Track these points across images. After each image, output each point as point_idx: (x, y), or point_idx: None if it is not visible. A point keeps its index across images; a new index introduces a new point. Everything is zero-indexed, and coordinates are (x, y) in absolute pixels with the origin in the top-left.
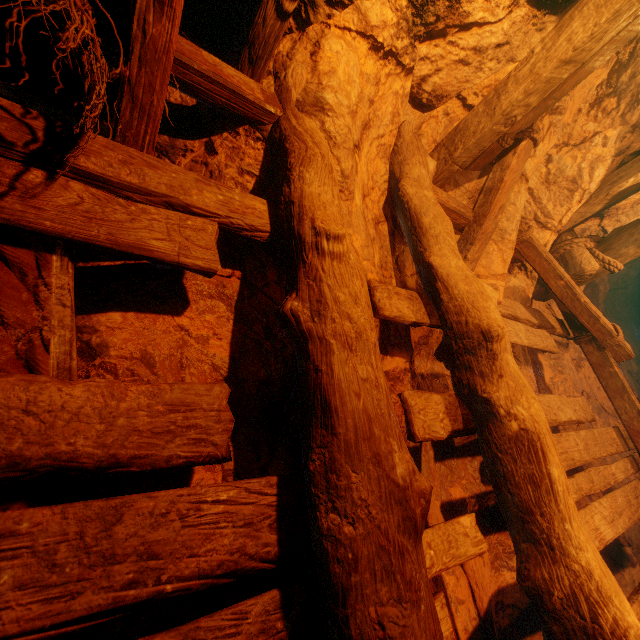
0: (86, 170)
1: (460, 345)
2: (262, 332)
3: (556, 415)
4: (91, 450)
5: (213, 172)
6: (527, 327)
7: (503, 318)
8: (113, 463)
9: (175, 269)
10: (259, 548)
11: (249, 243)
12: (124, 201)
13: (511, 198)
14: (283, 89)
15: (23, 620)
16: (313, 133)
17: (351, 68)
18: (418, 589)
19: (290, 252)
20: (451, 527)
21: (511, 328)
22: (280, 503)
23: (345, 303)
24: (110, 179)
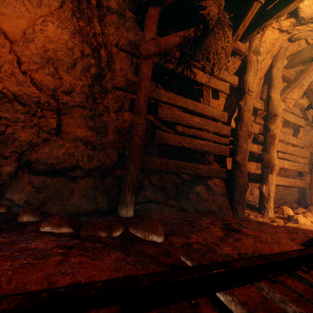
0: (215, 75)
1: (268, 116)
2: (228, 105)
3: (289, 141)
4: (216, 117)
5: (227, 67)
6: (296, 117)
7: (288, 112)
8: (217, 119)
9: (217, 91)
10: (228, 134)
11: (230, 85)
12: (219, 81)
13: (310, 74)
14: (250, 46)
15: (212, 130)
16: (254, 61)
17: (271, 39)
18: (247, 142)
19: (242, 92)
20: (252, 145)
21: (289, 116)
22: (231, 130)
23: (249, 104)
24: (217, 76)
